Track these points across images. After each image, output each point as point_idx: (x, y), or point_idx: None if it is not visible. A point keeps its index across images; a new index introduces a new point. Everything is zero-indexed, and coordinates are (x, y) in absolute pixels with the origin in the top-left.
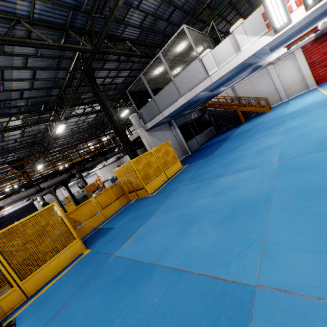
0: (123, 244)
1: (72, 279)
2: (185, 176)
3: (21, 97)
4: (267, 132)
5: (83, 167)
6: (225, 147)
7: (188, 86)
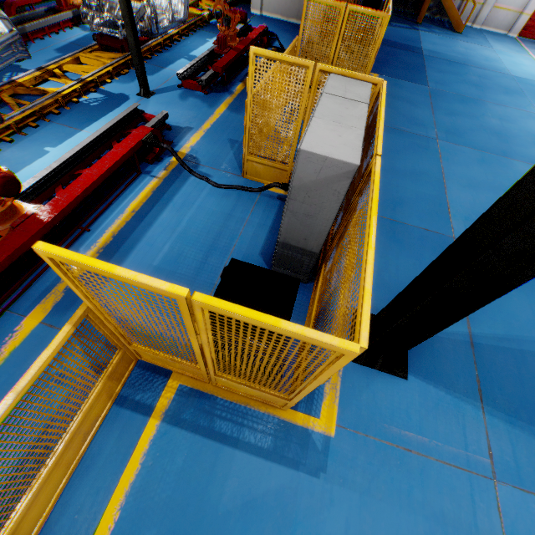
0: (448, 222)
1: (410, 262)
2: (414, 112)
3: None
4: (513, 101)
5: None
6: (442, 80)
7: None
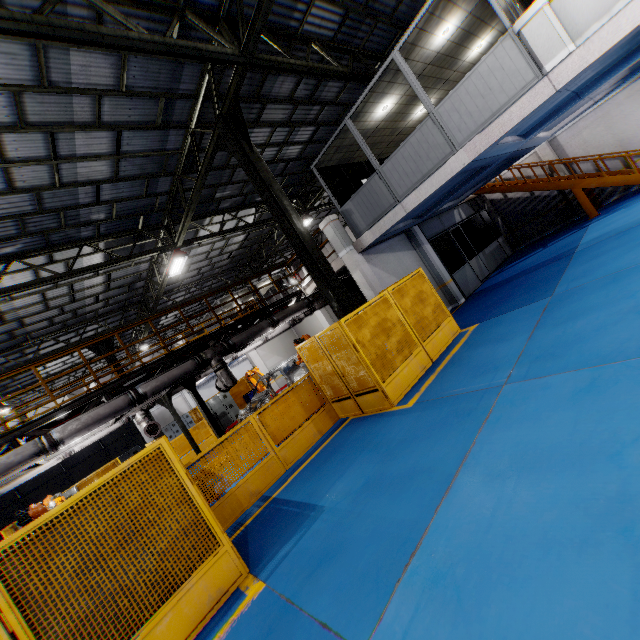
0: (382, 598)
1: None
2: (493, 353)
3: (97, 200)
4: None
5: (226, 343)
6: (586, 270)
7: (476, 119)
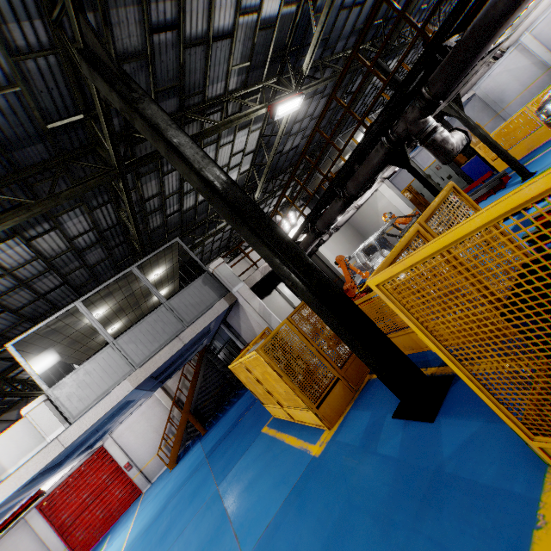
0: None
1: None
2: None
3: None
4: None
5: None
6: None
7: None
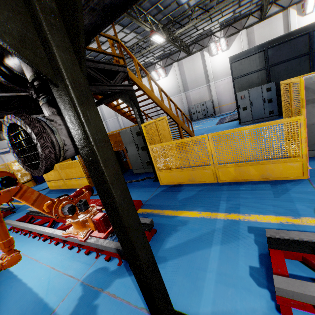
0: None
1: None
2: None
3: None
4: None
5: None
6: None
7: (2, 147)
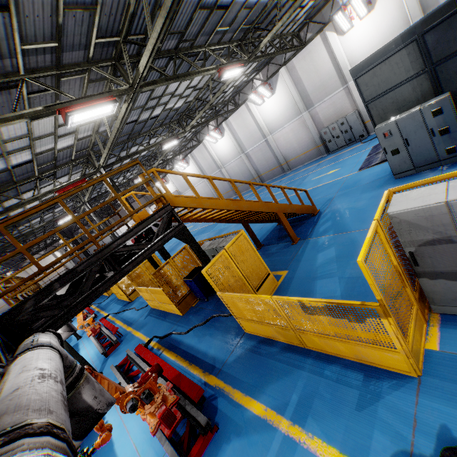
0: None
1: None
2: None
3: None
4: None
5: None
6: None
7: (109, 240)
